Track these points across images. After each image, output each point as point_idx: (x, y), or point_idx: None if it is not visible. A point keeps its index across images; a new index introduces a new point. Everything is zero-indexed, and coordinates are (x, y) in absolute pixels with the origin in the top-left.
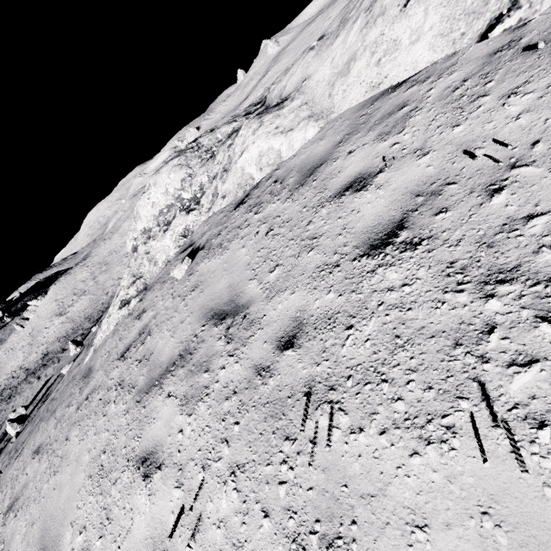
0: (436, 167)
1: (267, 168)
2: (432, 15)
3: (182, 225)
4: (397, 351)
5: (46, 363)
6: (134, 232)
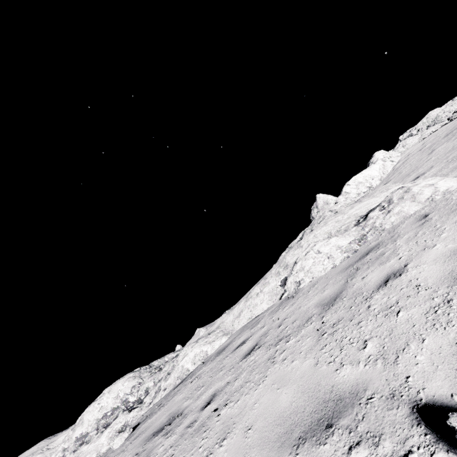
0: (267, 328)
1: (198, 362)
2: (266, 295)
3: (121, 422)
4: (252, 373)
5: None
6: (68, 441)
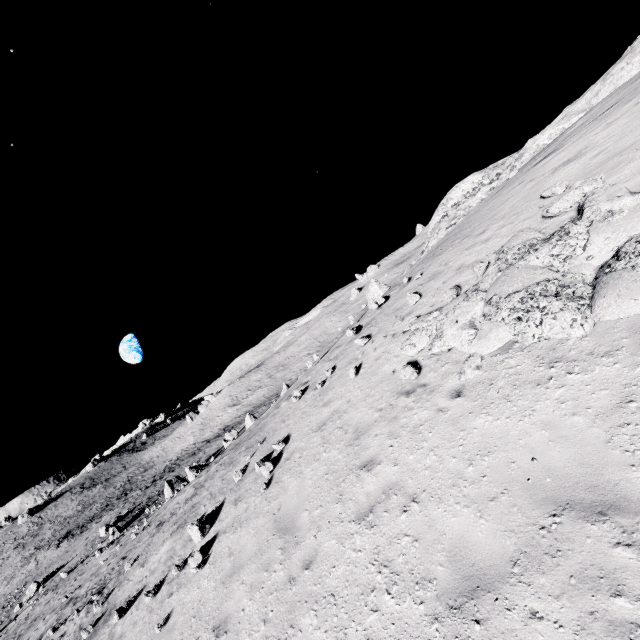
0: None
1: (555, 136)
2: (635, 65)
3: (487, 189)
4: None
5: (232, 427)
6: (444, 209)
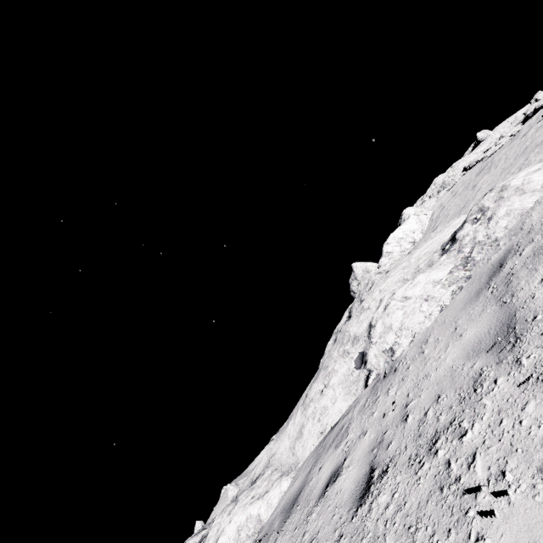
0: (374, 432)
1: (247, 541)
2: (337, 389)
3: None
4: (415, 537)
5: None
6: None
